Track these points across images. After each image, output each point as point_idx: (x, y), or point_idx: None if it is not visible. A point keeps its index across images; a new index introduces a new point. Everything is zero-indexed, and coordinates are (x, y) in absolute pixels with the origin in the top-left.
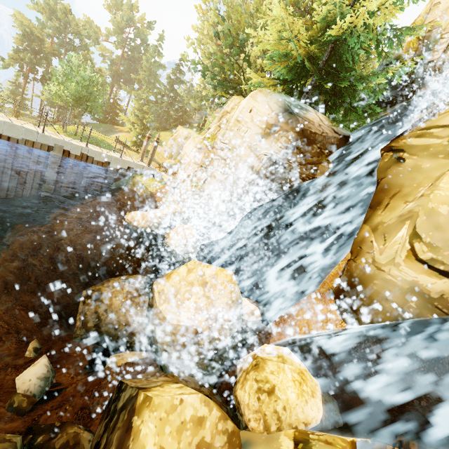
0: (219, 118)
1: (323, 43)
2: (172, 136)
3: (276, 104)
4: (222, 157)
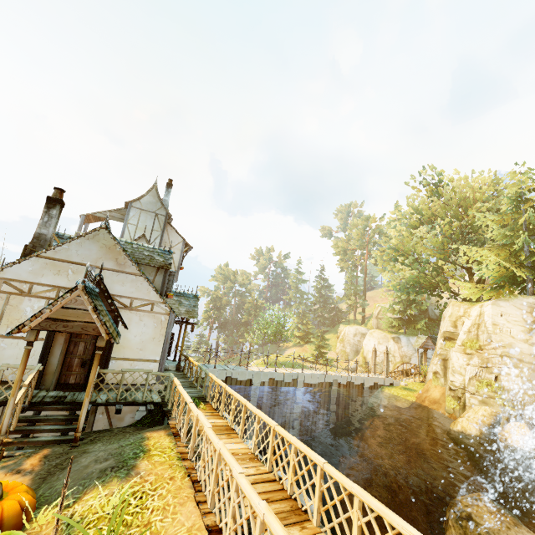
0: (454, 322)
1: (529, 258)
2: (337, 337)
3: (523, 306)
4: (501, 355)
